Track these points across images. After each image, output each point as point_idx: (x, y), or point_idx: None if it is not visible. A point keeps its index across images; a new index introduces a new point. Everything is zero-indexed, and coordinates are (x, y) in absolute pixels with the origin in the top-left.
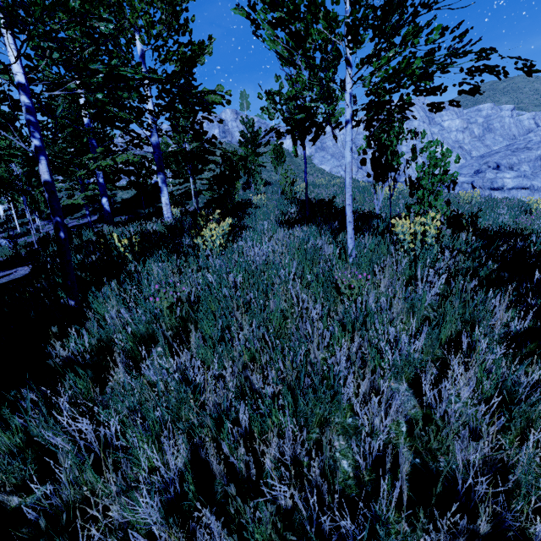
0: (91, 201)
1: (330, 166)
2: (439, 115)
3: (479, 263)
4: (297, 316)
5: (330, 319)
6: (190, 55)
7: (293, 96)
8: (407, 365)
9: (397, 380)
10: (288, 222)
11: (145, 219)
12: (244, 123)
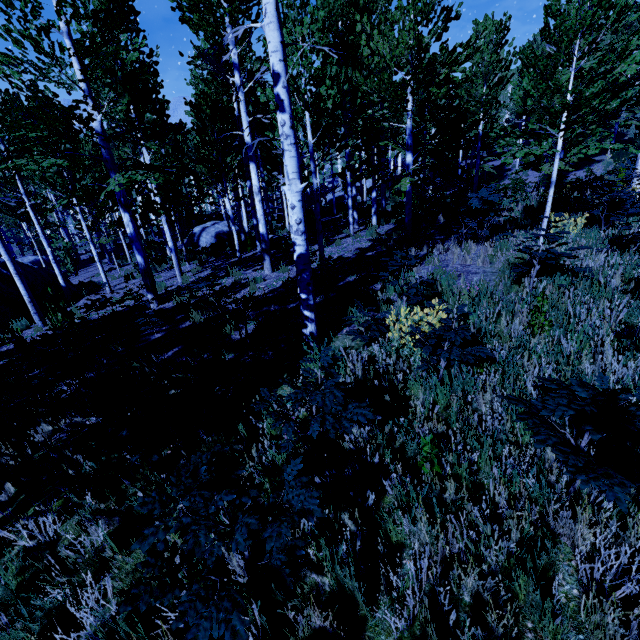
0: None
1: None
2: None
3: None
4: None
5: None
6: None
7: None
8: None
9: None
10: None
11: None
12: None
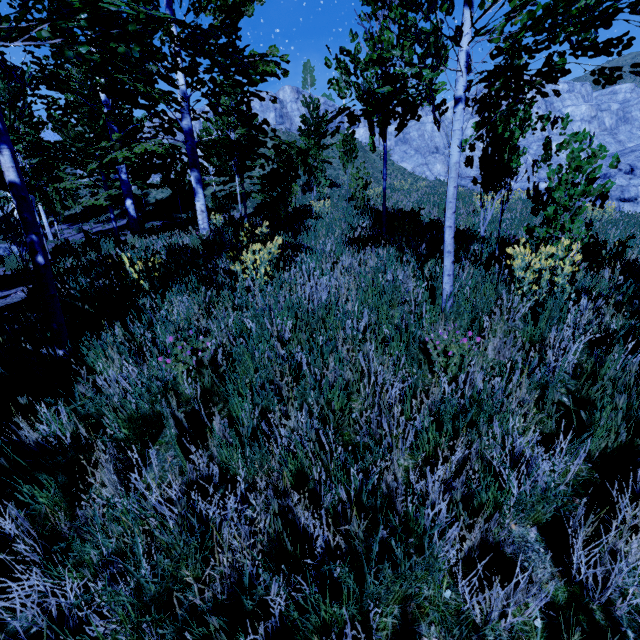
0: (117, 202)
1: (414, 165)
2: (560, 98)
3: (636, 320)
4: (367, 394)
5: (417, 402)
6: (234, 1)
7: (377, 57)
8: (541, 504)
9: (521, 520)
10: (358, 242)
11: (183, 226)
12: (307, 105)
